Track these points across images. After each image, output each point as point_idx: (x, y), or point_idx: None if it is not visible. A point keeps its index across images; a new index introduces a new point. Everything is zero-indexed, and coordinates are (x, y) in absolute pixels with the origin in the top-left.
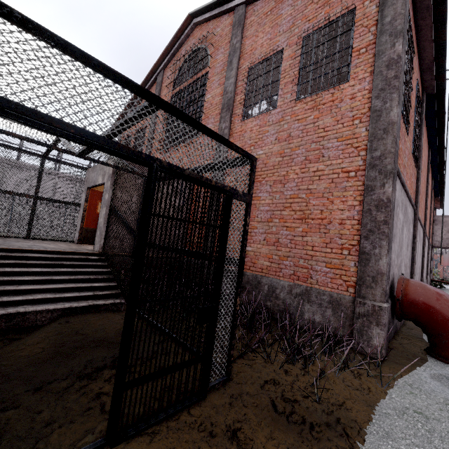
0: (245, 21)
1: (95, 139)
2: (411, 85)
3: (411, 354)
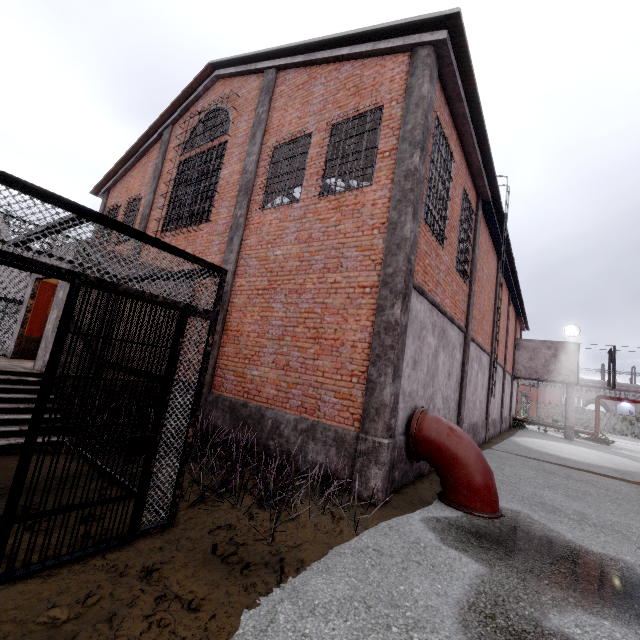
0: (275, 89)
1: (0, 256)
2: (448, 194)
3: (418, 499)
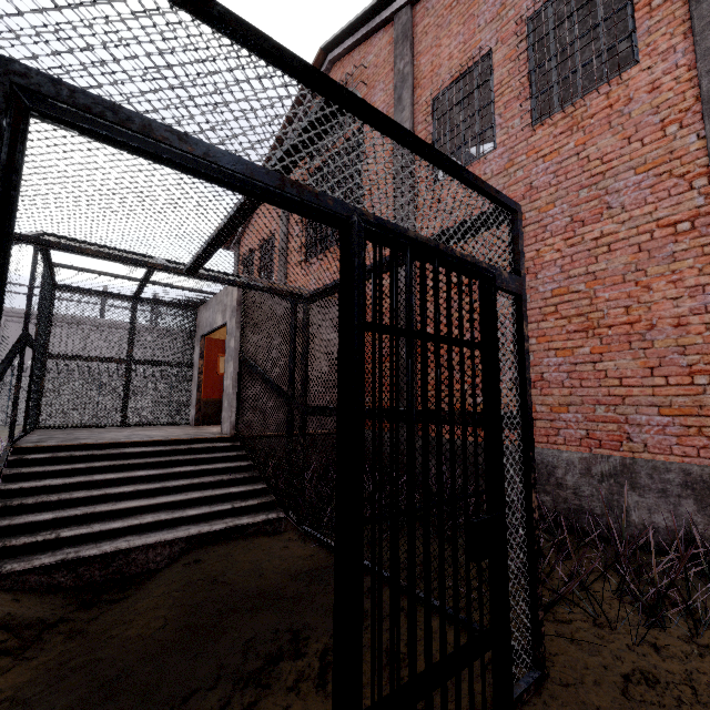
0: (414, 30)
1: (235, 168)
2: None
3: None
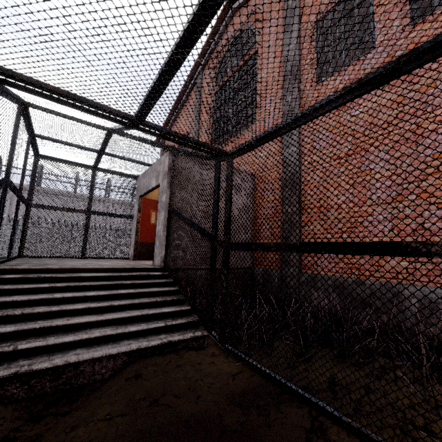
0: None
1: None
2: None
3: None
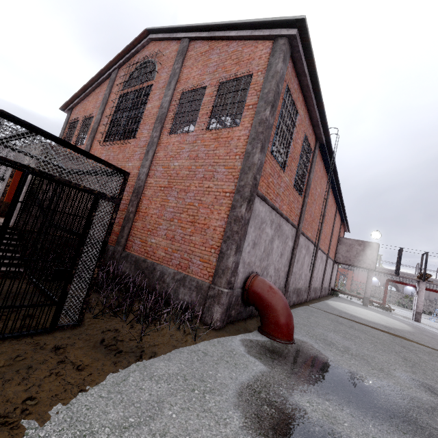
0: (187, 53)
1: None
2: (291, 137)
3: (244, 328)
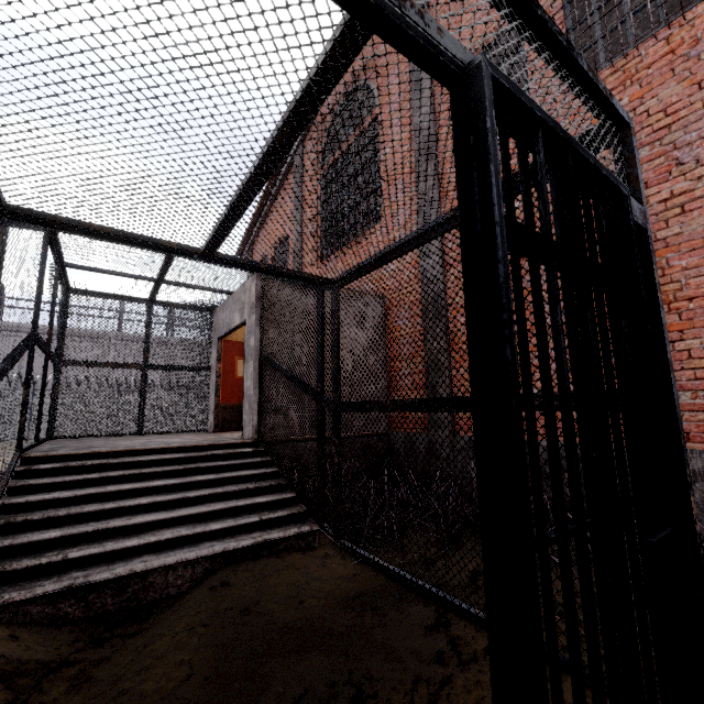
0: (431, 10)
1: None
2: None
3: None
